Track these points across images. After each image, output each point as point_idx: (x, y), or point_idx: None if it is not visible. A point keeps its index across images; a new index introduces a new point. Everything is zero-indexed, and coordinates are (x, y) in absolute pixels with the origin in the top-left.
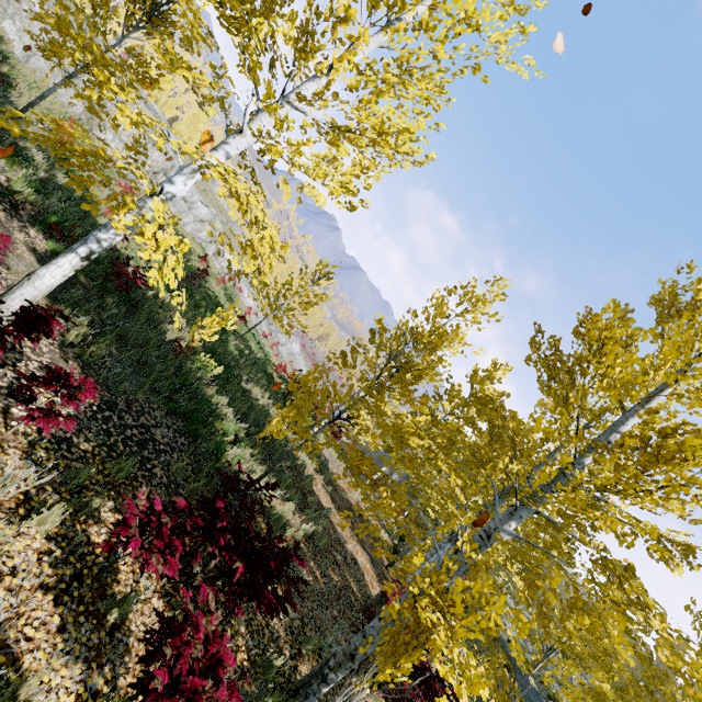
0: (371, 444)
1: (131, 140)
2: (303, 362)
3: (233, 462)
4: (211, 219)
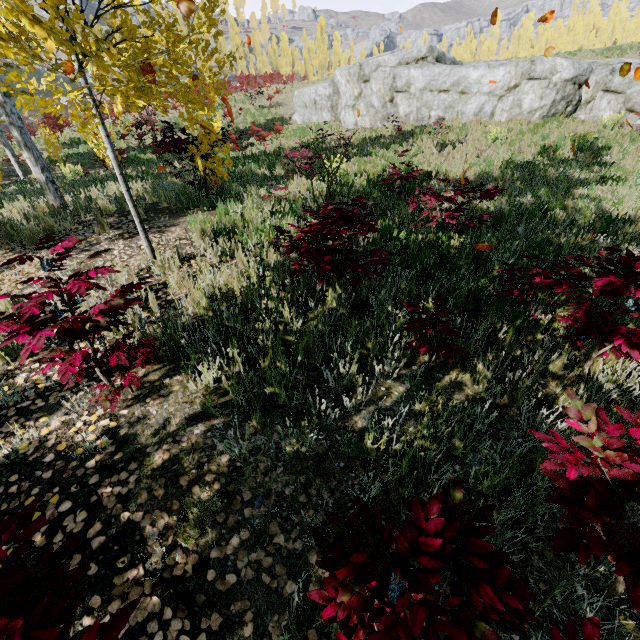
0: None
1: (353, 100)
2: None
3: None
4: (526, 73)
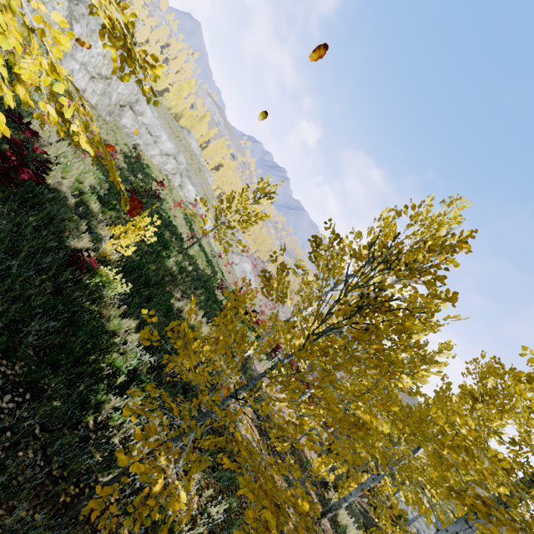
0: (305, 425)
1: (96, 72)
2: (253, 279)
3: (108, 421)
4: (175, 154)
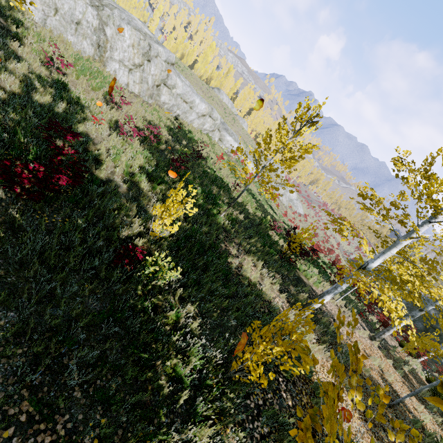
0: None
1: (131, 64)
2: (300, 205)
3: None
4: (209, 112)
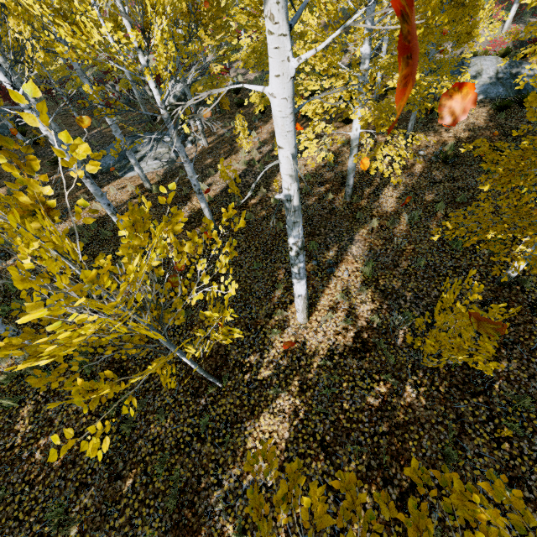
0: None
1: None
2: None
3: None
4: None
